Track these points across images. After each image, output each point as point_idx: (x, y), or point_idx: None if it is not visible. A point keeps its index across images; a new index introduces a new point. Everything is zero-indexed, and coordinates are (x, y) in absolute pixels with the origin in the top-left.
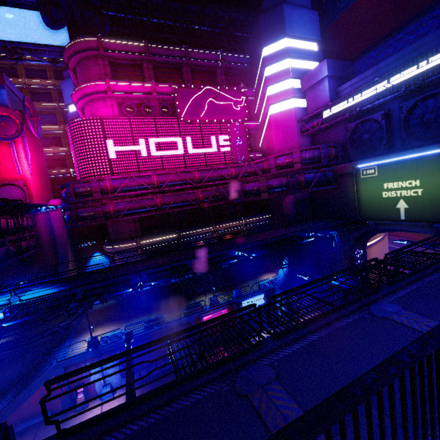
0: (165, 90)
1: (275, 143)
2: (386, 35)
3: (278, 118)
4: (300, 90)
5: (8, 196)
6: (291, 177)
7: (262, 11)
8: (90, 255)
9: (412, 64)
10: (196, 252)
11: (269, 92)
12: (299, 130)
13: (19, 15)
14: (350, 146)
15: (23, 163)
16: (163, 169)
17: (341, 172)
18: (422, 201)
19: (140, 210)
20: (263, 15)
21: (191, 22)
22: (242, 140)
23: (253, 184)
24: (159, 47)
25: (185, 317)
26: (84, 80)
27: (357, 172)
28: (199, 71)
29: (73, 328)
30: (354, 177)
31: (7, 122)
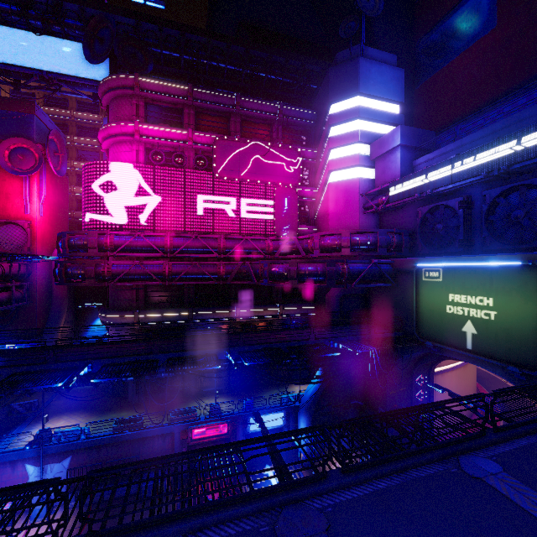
0: (204, 140)
1: (331, 217)
2: (484, 104)
3: (338, 188)
4: (370, 158)
5: (8, 237)
6: (330, 265)
7: (335, 63)
8: (93, 318)
9: (496, 143)
10: (186, 344)
11: (332, 156)
12: (362, 206)
13: (64, 46)
14: (420, 235)
15: (34, 201)
16: (184, 231)
17: (401, 268)
18: (495, 329)
19: (142, 277)
20: (335, 68)
21: (257, 69)
22: (290, 209)
23: (282, 266)
24: (205, 92)
25: (169, 424)
26: (114, 120)
27: (418, 271)
28: (252, 123)
29: (36, 409)
30: (414, 277)
31: (26, 155)
